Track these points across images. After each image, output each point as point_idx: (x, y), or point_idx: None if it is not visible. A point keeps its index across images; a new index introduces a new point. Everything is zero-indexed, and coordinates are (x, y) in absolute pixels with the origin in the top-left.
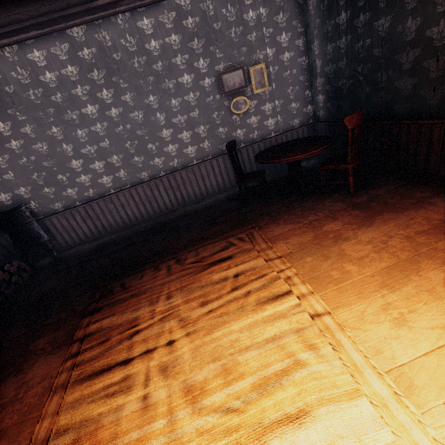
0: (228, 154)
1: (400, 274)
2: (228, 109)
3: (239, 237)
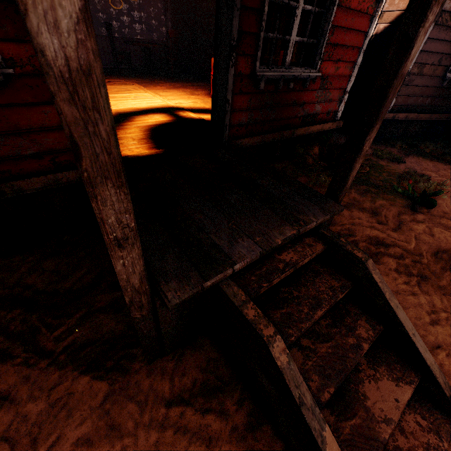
0: (107, 28)
1: (173, 88)
2: (107, 1)
3: (112, 76)
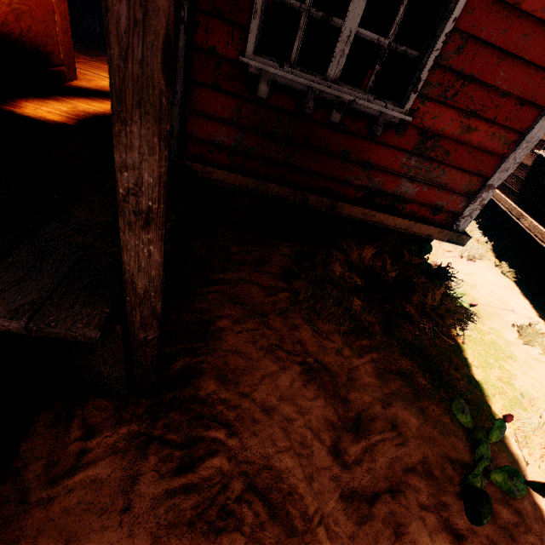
0: None
1: None
2: None
3: None
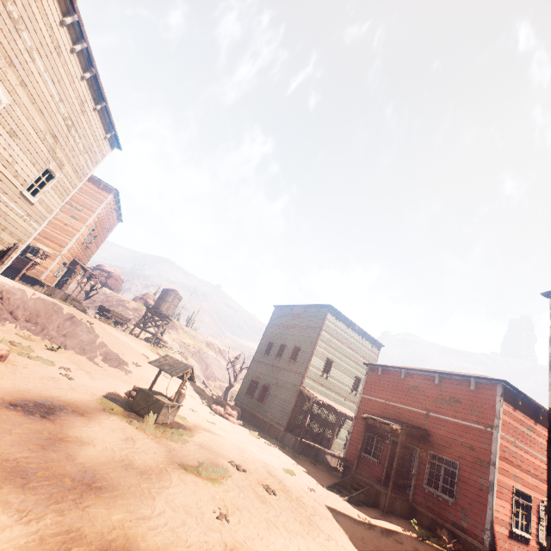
0: None
1: None
2: None
3: None
